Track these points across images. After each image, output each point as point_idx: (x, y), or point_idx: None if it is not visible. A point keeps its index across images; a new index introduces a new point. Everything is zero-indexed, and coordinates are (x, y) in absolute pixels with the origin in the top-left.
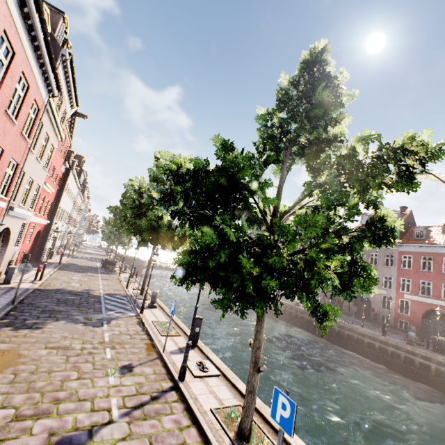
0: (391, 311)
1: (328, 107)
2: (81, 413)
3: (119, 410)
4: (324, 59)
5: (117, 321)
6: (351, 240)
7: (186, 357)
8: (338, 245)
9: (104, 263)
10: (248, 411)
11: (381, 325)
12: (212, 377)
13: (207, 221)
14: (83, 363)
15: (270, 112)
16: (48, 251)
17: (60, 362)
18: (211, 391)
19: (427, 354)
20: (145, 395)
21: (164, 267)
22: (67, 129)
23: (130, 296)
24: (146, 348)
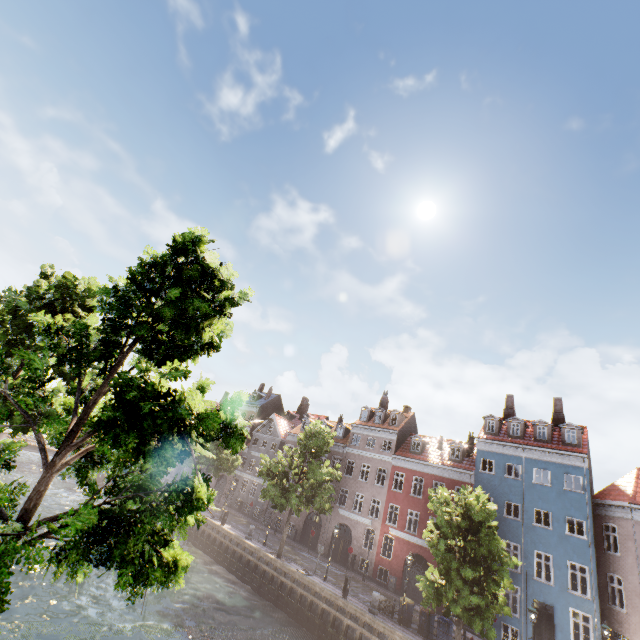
0: (373, 552)
1: (190, 307)
2: None
3: None
4: (196, 250)
5: None
6: (142, 507)
7: None
8: (126, 510)
9: None
10: None
11: (357, 575)
12: None
13: None
14: None
15: (122, 289)
16: None
17: None
18: None
19: (386, 630)
20: None
21: None
22: None
23: None
24: None
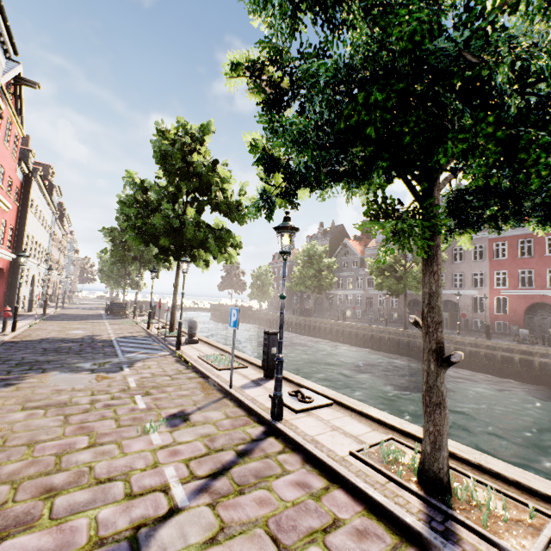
0: (486, 313)
1: None
2: (106, 506)
3: (186, 486)
4: None
5: (143, 363)
6: None
7: (280, 380)
8: None
9: (110, 308)
10: (439, 440)
11: (475, 332)
12: (322, 409)
13: (317, 58)
14: (96, 421)
15: None
16: (24, 301)
17: (53, 426)
18: (331, 427)
19: (549, 351)
20: (225, 452)
21: (192, 307)
22: (10, 104)
23: (155, 335)
24: (200, 387)
